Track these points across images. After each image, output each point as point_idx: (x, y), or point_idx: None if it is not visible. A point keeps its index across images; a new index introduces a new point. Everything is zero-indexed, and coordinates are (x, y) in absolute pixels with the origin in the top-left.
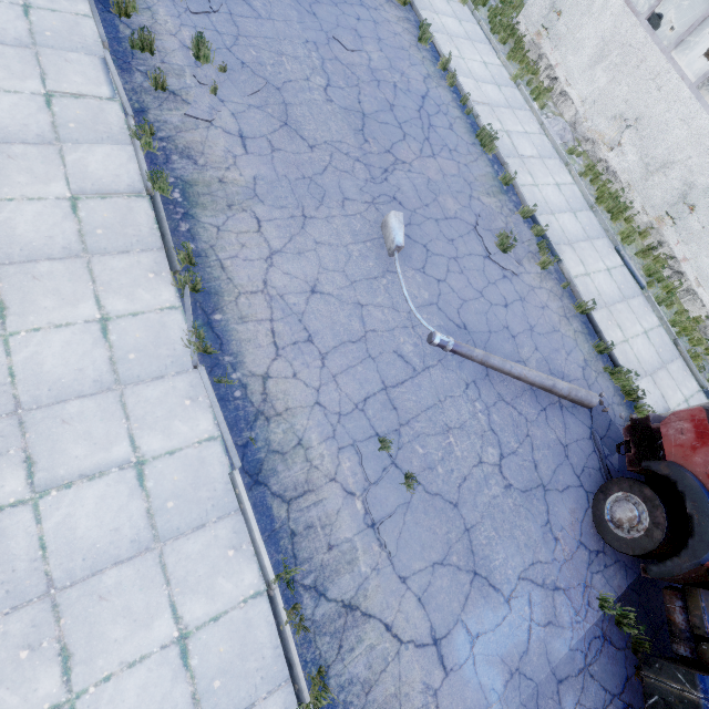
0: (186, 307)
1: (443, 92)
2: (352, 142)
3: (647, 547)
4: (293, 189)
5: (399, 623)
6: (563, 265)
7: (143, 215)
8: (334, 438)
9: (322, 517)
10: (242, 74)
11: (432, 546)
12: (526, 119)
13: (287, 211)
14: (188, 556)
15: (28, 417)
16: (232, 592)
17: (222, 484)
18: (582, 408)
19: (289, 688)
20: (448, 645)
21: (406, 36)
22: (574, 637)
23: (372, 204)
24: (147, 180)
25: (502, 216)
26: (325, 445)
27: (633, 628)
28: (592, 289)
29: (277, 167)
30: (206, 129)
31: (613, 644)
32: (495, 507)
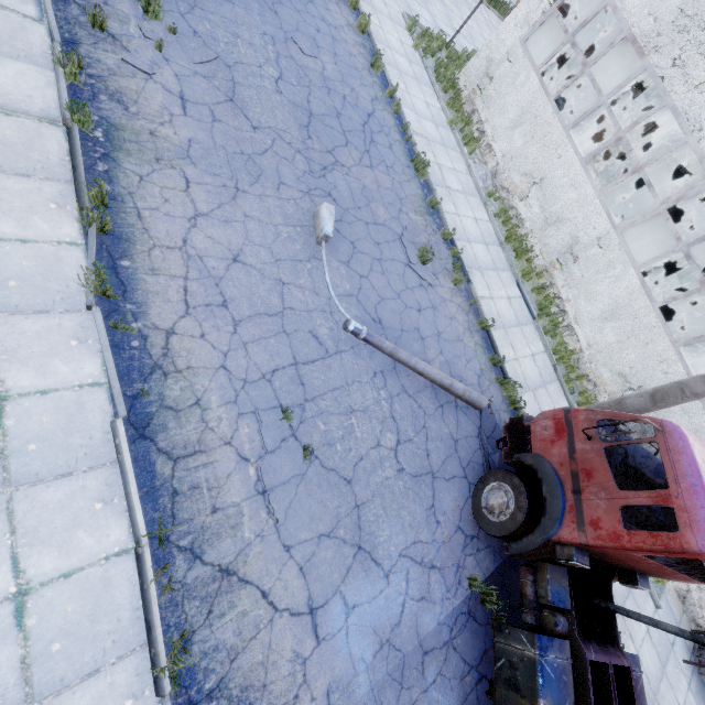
0: (89, 245)
1: (388, 116)
2: (296, 134)
3: (511, 529)
4: (229, 161)
5: (277, 590)
6: (472, 285)
7: (54, 144)
8: (235, 403)
9: (211, 479)
10: (192, 41)
11: (321, 518)
12: (457, 158)
13: (220, 179)
14: (45, 505)
15: None
16: (92, 547)
17: (100, 433)
18: (474, 409)
19: (144, 653)
20: (323, 614)
21: (360, 59)
22: (443, 612)
23: (308, 194)
24: (66, 109)
25: (426, 233)
26: (224, 409)
27: (494, 604)
28: (494, 311)
29: (216, 137)
30: (144, 80)
31: (476, 620)
32: (387, 488)
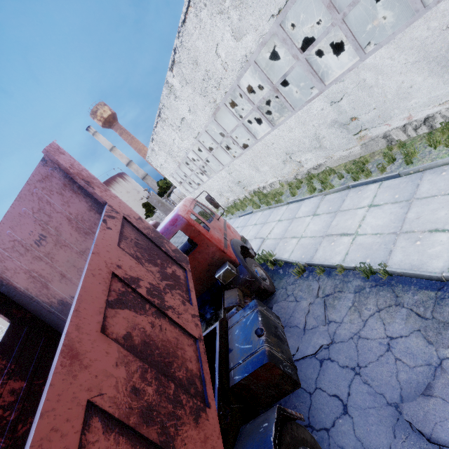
0: None
1: None
2: None
3: None
4: None
5: None
6: None
7: None
8: None
9: None
10: None
11: None
12: None
13: None
14: None
15: None
16: None
17: None
18: None
19: None
20: None
21: None
22: None
23: None
24: None
25: None
26: None
27: None
28: None
29: None
30: None
31: None
32: None
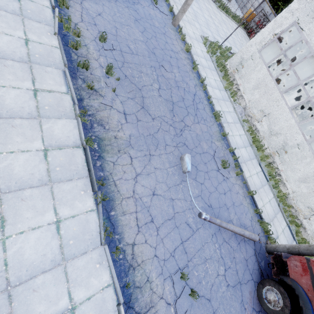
0: (100, 211)
1: (201, 92)
2: (169, 116)
3: None
4: (145, 141)
5: None
6: (243, 173)
7: (79, 158)
8: (162, 274)
9: None
10: (125, 82)
11: None
12: (229, 105)
13: (143, 152)
14: None
15: (14, 291)
16: None
17: (113, 312)
18: (251, 240)
19: None
20: None
21: (188, 66)
22: None
23: (176, 147)
24: (84, 140)
25: (222, 150)
26: (158, 279)
27: None
28: (252, 183)
29: (139, 129)
30: (109, 109)
31: None
32: (224, 298)
